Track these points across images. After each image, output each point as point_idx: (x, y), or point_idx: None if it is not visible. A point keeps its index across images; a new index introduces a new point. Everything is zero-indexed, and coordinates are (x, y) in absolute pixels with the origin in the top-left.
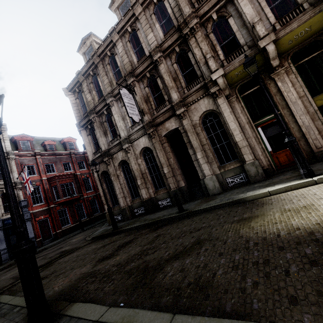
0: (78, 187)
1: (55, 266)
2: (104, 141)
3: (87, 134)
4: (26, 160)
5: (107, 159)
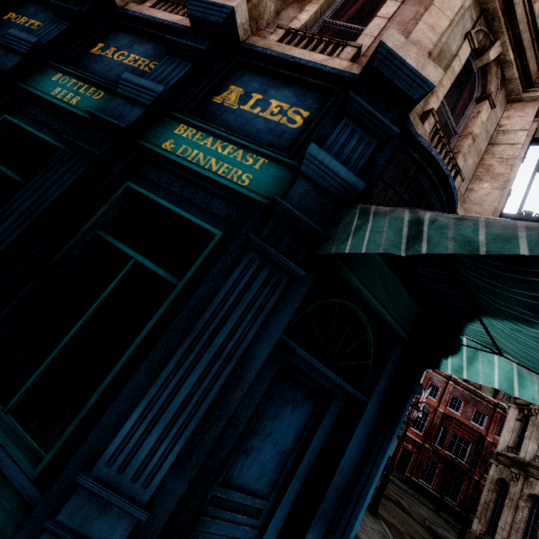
0: (474, 456)
1: (387, 503)
2: (530, 448)
3: (516, 416)
4: (436, 378)
5: (516, 472)
